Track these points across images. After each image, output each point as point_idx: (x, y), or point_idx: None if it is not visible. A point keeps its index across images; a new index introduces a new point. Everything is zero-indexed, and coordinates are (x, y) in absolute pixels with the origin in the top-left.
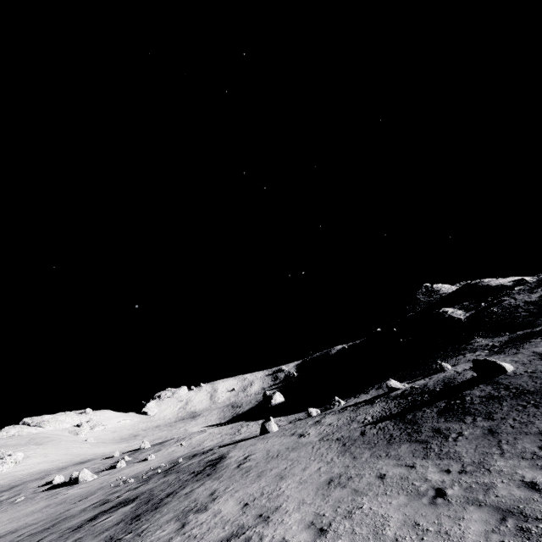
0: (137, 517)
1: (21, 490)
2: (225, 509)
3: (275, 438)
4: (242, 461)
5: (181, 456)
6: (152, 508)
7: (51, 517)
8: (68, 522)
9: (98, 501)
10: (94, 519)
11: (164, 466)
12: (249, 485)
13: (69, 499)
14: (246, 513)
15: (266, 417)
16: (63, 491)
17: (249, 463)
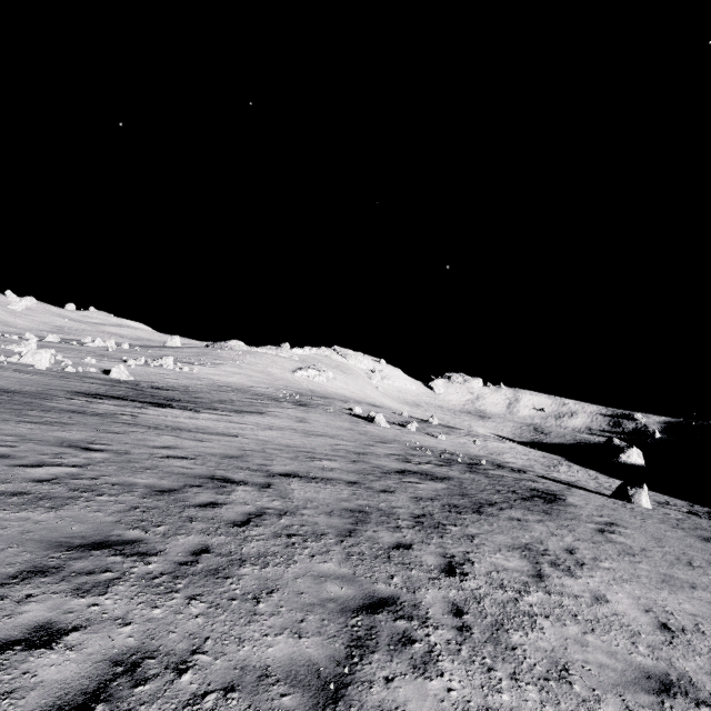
0: (455, 507)
1: (331, 403)
2: (615, 601)
3: (660, 523)
4: (604, 527)
5: (479, 455)
6: (471, 508)
7: (358, 442)
8: (375, 459)
9: (399, 455)
10: (402, 474)
11: (462, 456)
12: (649, 586)
13: (368, 434)
14: (676, 648)
15: (601, 470)
16: (362, 423)
17: (623, 539)
